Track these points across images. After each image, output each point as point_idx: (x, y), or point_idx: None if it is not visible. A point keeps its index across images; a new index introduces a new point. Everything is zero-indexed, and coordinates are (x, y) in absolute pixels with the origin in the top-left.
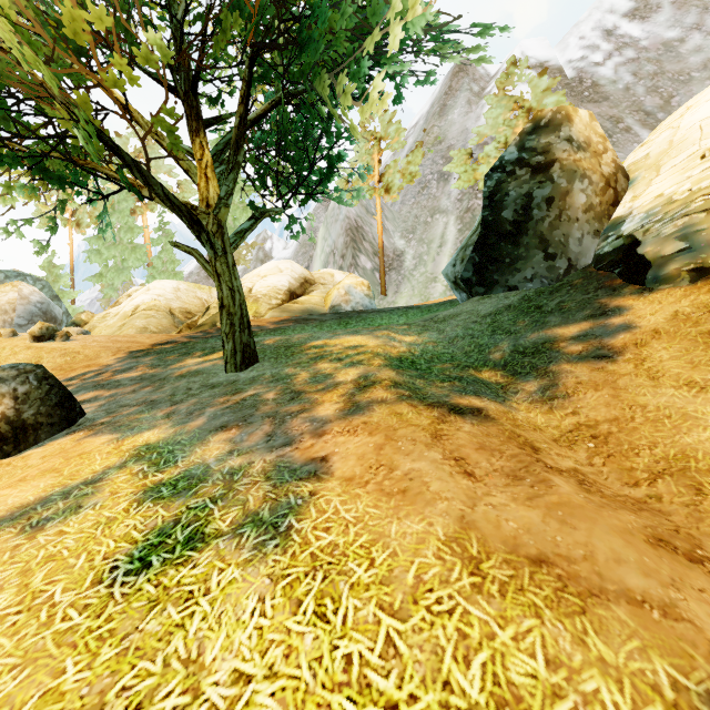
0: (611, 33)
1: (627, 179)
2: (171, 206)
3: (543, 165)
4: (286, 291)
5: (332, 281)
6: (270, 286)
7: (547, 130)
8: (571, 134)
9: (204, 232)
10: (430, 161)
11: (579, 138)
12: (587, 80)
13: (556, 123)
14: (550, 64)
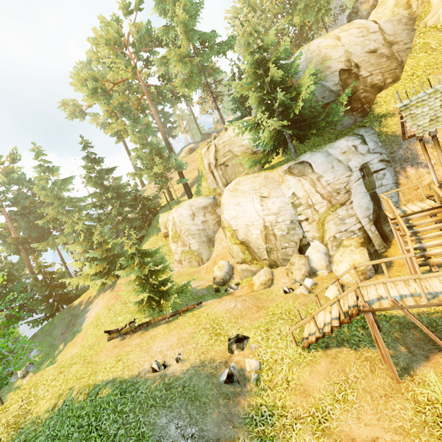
0: None
1: (376, 2)
2: None
3: (357, 11)
4: None
5: None
6: None
7: (356, 2)
8: (361, 1)
9: None
10: (335, 5)
11: (363, 0)
12: None
13: (358, 0)
14: None
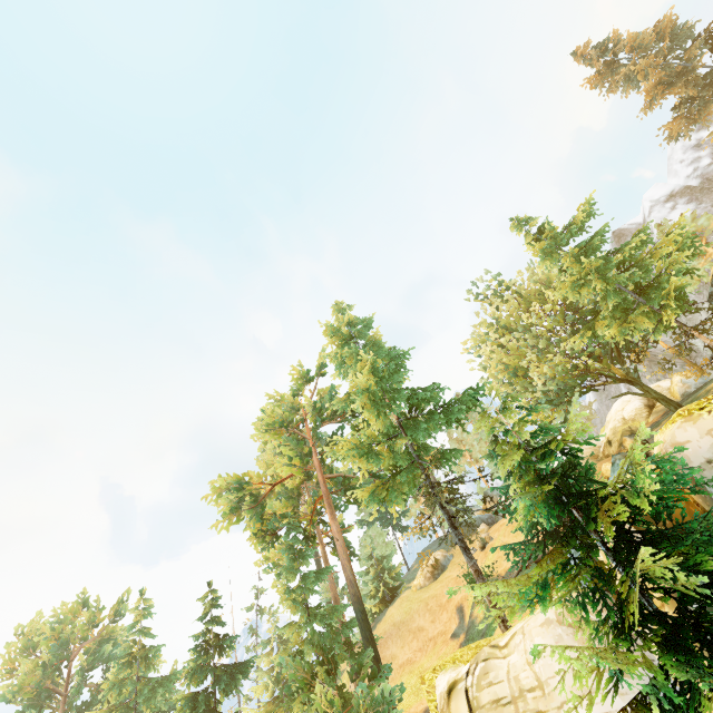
0: (699, 145)
1: None
2: (621, 381)
3: None
4: (644, 406)
5: (661, 389)
6: (632, 410)
7: None
8: None
9: (633, 382)
10: None
11: None
12: (712, 176)
13: None
14: (676, 191)
